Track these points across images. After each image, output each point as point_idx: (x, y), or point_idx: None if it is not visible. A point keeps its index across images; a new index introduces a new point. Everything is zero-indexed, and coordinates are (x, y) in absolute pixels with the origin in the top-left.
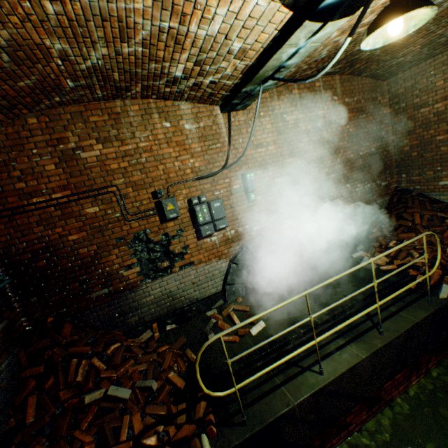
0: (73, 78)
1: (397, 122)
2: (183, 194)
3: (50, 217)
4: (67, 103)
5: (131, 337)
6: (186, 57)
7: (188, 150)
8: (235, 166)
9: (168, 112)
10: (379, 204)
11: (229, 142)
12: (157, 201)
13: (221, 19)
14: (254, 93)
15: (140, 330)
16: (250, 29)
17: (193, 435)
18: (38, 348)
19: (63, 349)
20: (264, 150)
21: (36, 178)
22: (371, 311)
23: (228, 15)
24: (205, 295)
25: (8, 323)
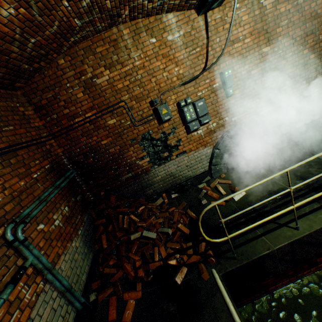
0: (78, 17)
1: None
2: (173, 100)
3: (87, 130)
4: (79, 41)
5: (150, 202)
6: None
7: (172, 60)
8: (213, 67)
9: (152, 28)
10: None
11: (207, 44)
12: (153, 109)
13: None
14: None
15: (155, 198)
16: None
17: (199, 262)
18: (100, 209)
19: (113, 210)
20: (240, 44)
21: (73, 105)
22: None
23: None
24: (196, 173)
25: (81, 196)
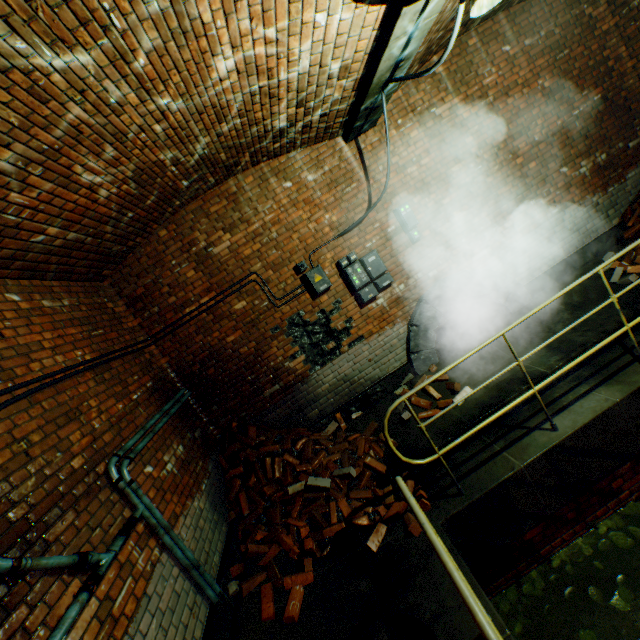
0: (186, 178)
1: (632, 36)
2: (329, 260)
3: (204, 324)
4: (186, 203)
5: (316, 431)
6: (285, 106)
7: (320, 206)
8: (382, 204)
9: (284, 170)
10: (632, 178)
11: (367, 176)
12: (301, 277)
13: (308, 54)
14: (378, 104)
15: (324, 424)
16: (344, 45)
17: (405, 511)
18: (233, 452)
19: (254, 450)
20: (415, 168)
21: (182, 289)
22: (630, 341)
23: (314, 46)
24: (387, 371)
25: (201, 431)
